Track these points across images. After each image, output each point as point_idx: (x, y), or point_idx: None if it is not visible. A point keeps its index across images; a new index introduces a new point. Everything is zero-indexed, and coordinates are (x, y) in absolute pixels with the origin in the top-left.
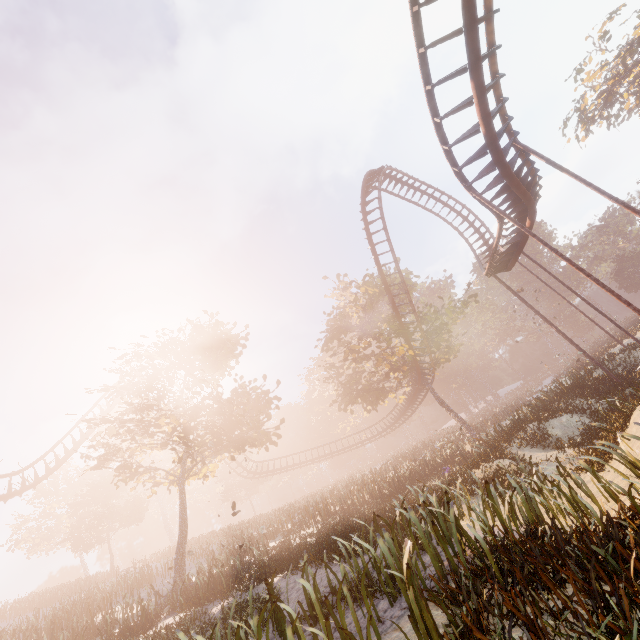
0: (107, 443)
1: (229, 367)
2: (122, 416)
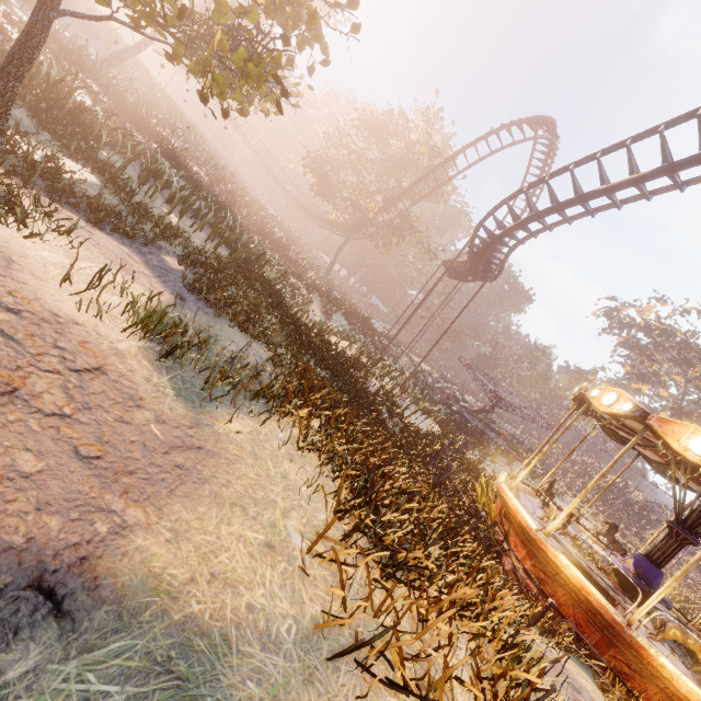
0: None
1: None
2: None
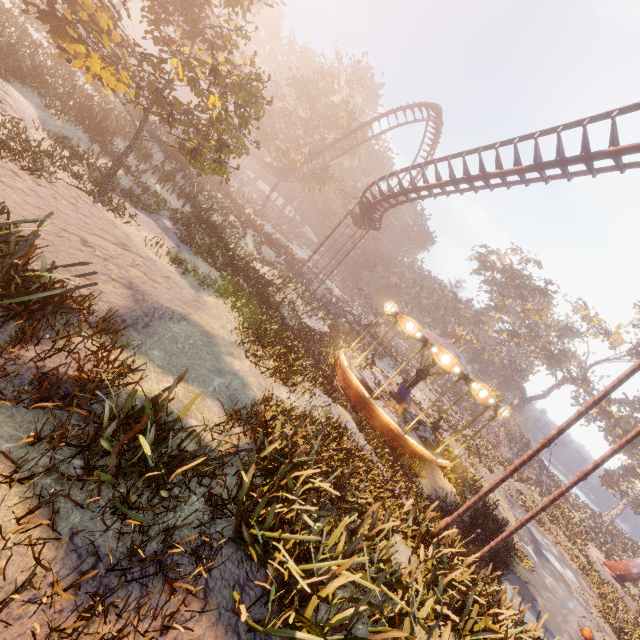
0: None
1: None
2: None
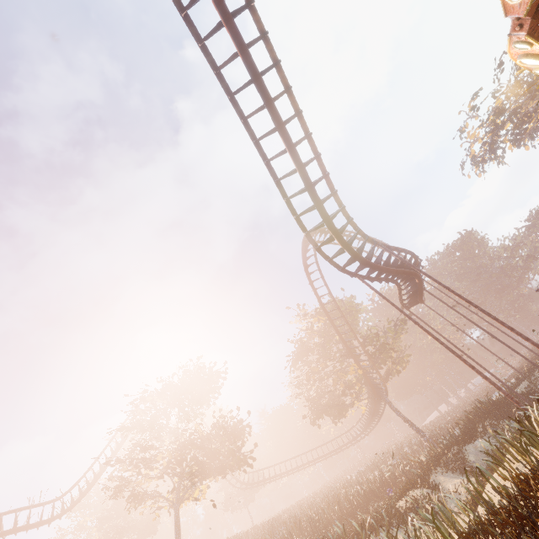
0: (121, 476)
1: (213, 397)
2: (132, 453)
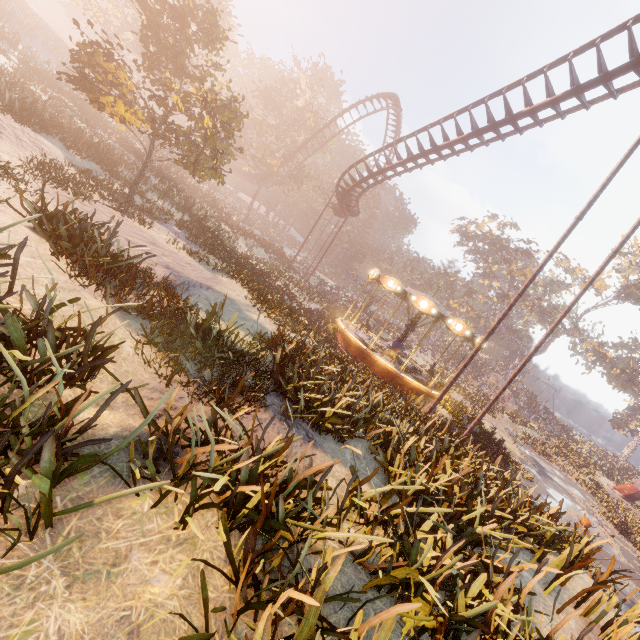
0: None
1: None
2: None
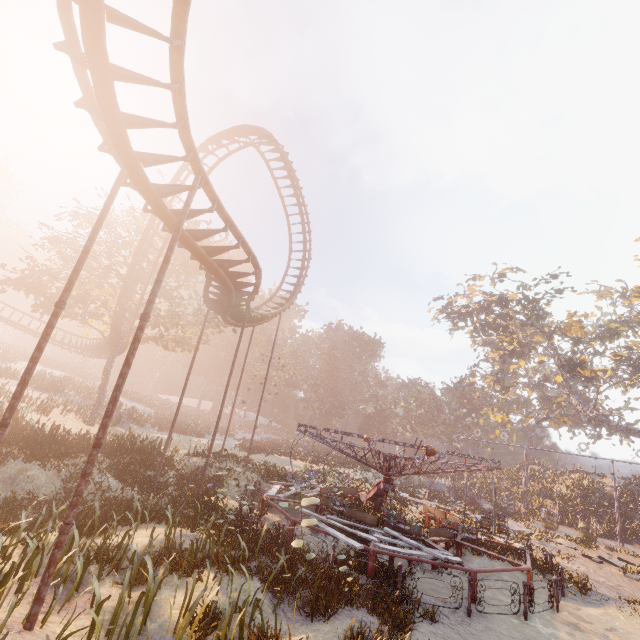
0: None
1: None
2: None
